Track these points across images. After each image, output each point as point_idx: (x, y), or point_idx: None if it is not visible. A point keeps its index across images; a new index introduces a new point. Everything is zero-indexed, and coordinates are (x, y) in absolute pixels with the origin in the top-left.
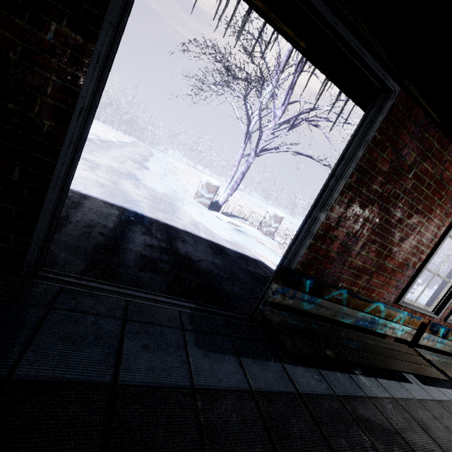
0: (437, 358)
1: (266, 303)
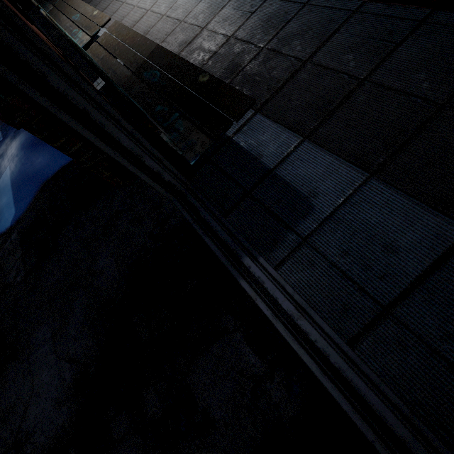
0: (80, 34)
1: (166, 168)
